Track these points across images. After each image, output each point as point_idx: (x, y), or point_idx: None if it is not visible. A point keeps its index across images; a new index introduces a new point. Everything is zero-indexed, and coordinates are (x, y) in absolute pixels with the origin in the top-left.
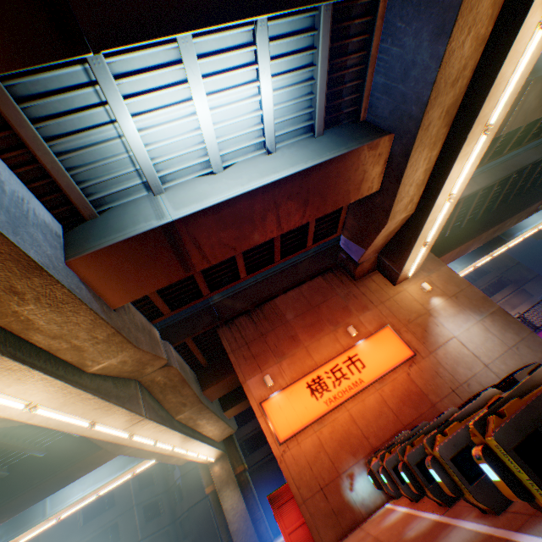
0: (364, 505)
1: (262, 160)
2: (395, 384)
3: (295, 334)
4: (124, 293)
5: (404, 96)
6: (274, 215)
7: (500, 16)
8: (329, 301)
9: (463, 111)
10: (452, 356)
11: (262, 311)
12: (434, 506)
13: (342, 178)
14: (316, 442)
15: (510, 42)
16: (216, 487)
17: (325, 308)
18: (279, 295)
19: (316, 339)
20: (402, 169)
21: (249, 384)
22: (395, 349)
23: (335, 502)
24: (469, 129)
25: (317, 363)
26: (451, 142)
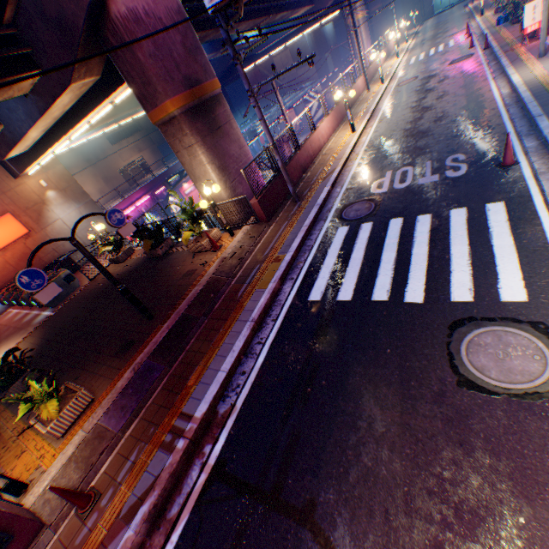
0: None
1: None
2: (17, 251)
3: None
4: None
5: (12, 118)
6: None
7: (68, 115)
8: None
9: (55, 132)
10: (58, 231)
11: None
12: (29, 308)
13: None
14: None
15: (73, 128)
16: None
17: None
18: None
19: None
20: (14, 147)
21: None
22: (17, 230)
23: None
24: (59, 142)
25: None
26: (50, 139)
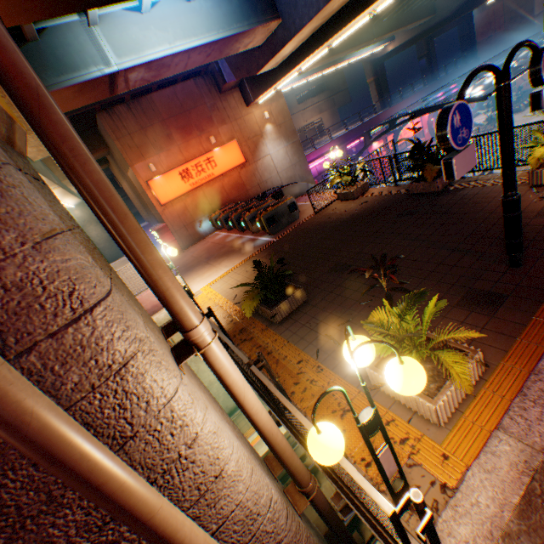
0: (206, 233)
1: (184, 10)
2: (231, 179)
3: (171, 134)
4: (64, 109)
5: (296, 5)
6: (185, 64)
7: None
8: (199, 109)
9: (323, 32)
10: (265, 166)
11: (140, 105)
12: (238, 232)
13: (239, 43)
14: (184, 206)
15: (353, 19)
16: (81, 225)
17: (195, 116)
18: (154, 89)
19: (187, 141)
20: (278, 52)
21: (137, 168)
22: (236, 158)
23: (192, 232)
24: (321, 47)
25: (186, 160)
26: (311, 45)
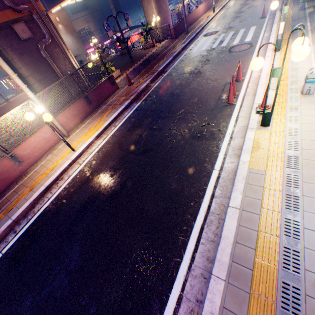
0: None
1: None
2: None
3: None
4: None
5: None
6: None
7: None
8: None
9: None
10: None
11: None
12: None
13: None
14: None
15: None
16: None
17: None
18: None
19: None
20: None
21: None
22: None
23: None
24: None
25: None
26: None
